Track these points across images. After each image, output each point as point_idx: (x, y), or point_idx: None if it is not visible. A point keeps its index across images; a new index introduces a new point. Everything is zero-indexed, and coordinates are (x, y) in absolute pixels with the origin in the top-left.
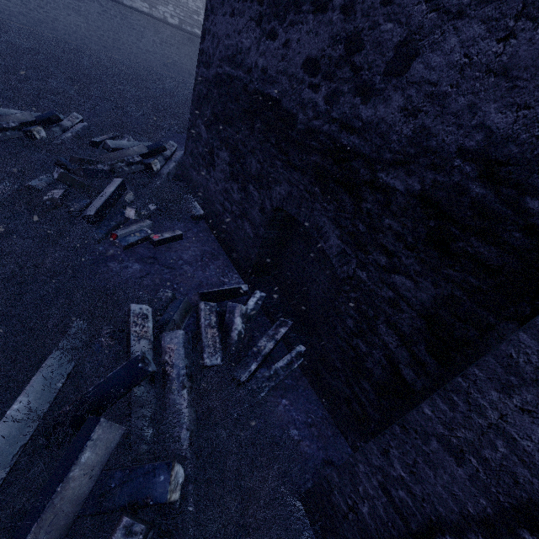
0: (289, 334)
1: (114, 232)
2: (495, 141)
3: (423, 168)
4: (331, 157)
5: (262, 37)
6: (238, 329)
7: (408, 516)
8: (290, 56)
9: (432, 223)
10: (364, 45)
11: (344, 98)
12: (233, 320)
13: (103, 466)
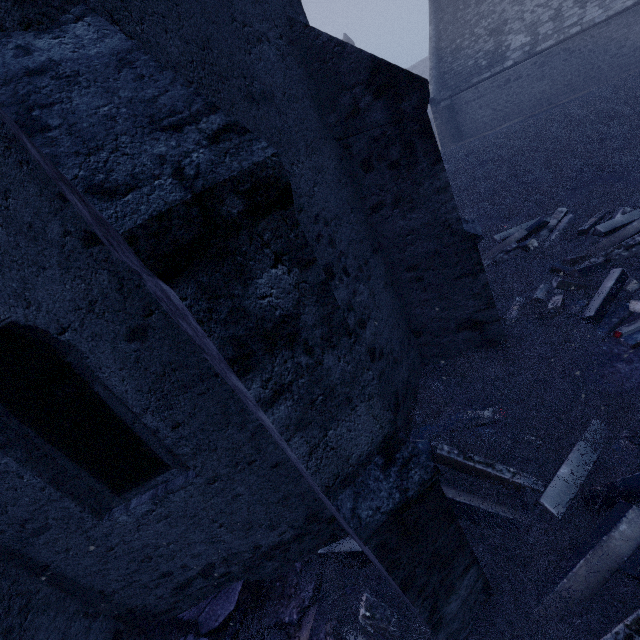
0: None
1: (616, 330)
2: None
3: None
4: None
5: None
6: None
7: None
8: None
9: None
10: None
11: None
12: None
13: (638, 543)
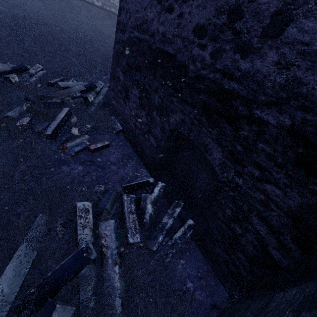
0: (182, 212)
1: (64, 145)
2: None
3: (293, 108)
4: (215, 96)
5: (162, 11)
6: (149, 212)
7: None
8: (183, 24)
9: (300, 150)
10: (244, 15)
11: (226, 55)
12: (146, 206)
13: None
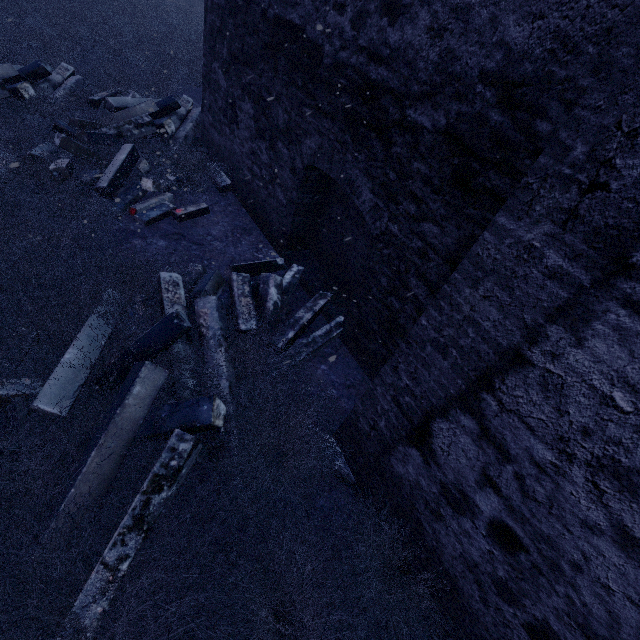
0: (328, 307)
1: (132, 207)
2: (513, 59)
3: (448, 98)
4: (360, 96)
5: None
6: (274, 300)
7: (412, 415)
8: None
9: (456, 161)
10: None
11: (371, 20)
12: (268, 290)
13: (153, 399)
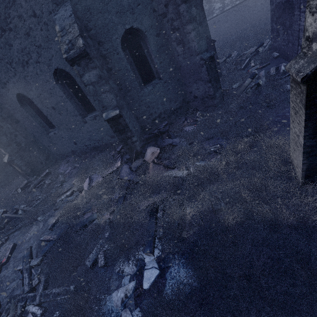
0: None
1: (248, 70)
2: None
3: None
4: None
5: None
6: (283, 69)
7: None
8: None
9: None
10: None
11: None
12: (281, 68)
13: (248, 83)
